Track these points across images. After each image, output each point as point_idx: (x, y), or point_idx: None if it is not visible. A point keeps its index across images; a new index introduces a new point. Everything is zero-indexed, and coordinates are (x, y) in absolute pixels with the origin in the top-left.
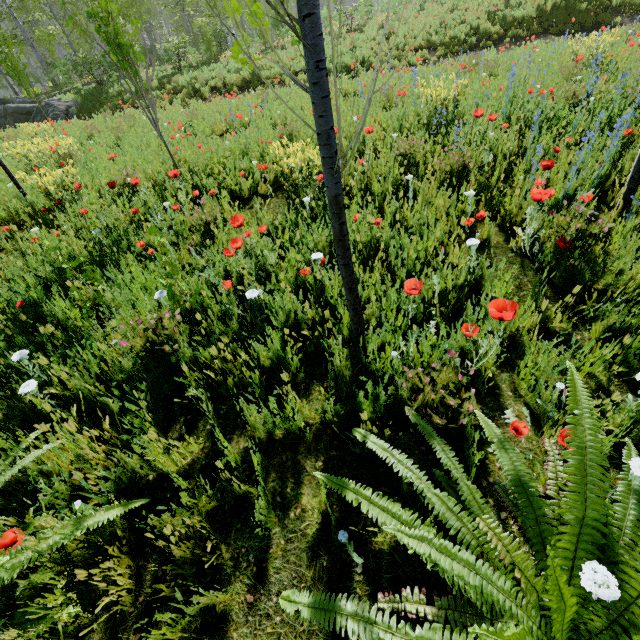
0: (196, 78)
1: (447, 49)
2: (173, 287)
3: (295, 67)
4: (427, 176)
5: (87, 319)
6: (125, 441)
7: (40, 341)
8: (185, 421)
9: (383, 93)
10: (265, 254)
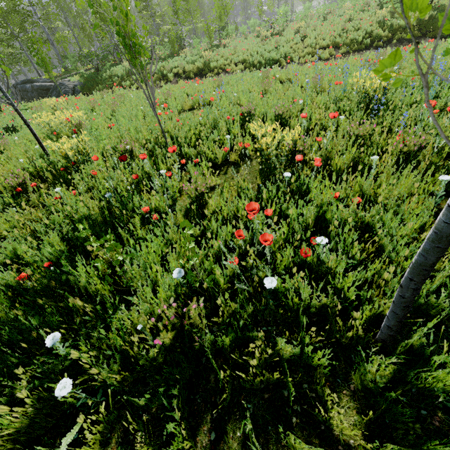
0: (164, 67)
1: (348, 48)
2: (187, 264)
3: (235, 60)
4: (386, 156)
5: (106, 286)
6: (155, 447)
7: (65, 305)
8: (212, 421)
9: (315, 81)
10: (264, 230)
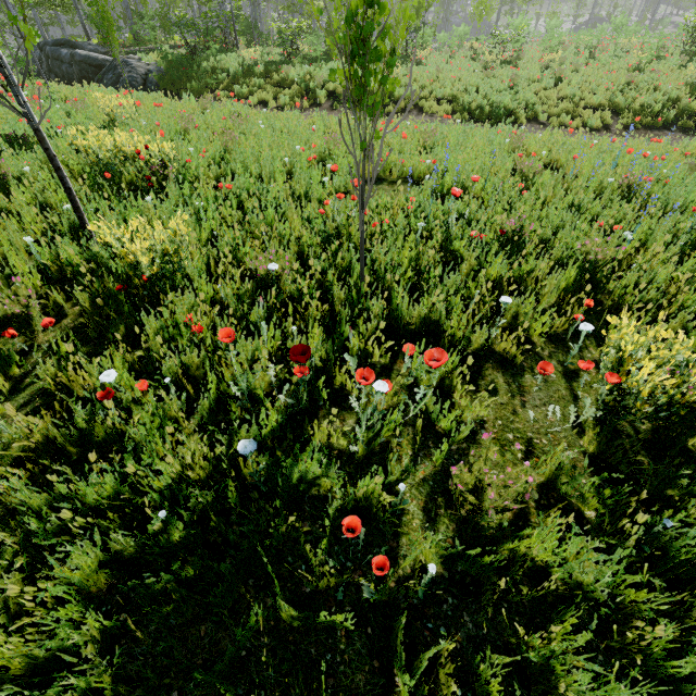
0: (310, 74)
1: (634, 118)
2: None
3: (437, 92)
4: None
5: None
6: None
7: None
8: None
9: (626, 185)
10: None
